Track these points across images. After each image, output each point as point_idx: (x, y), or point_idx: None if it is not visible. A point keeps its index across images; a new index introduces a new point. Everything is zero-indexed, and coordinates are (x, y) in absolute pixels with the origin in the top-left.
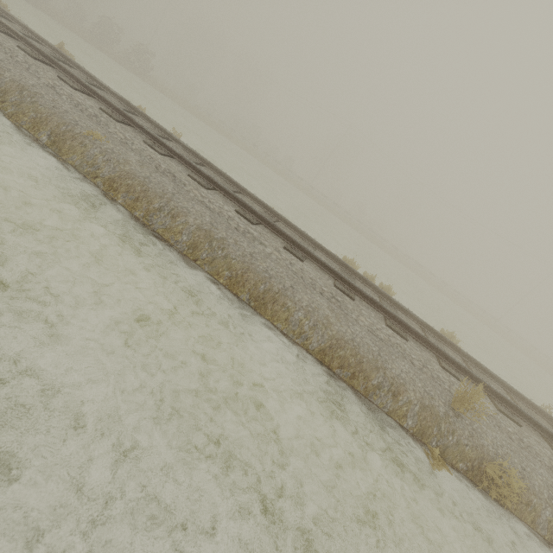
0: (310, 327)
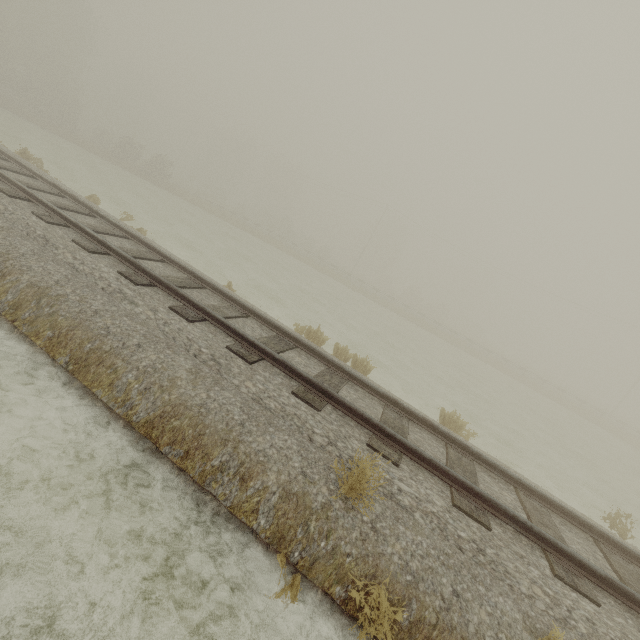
0: (139, 392)
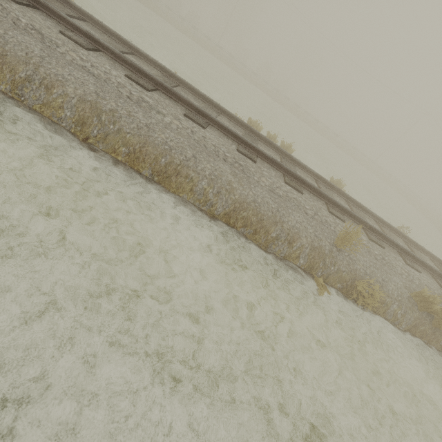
0: (214, 195)
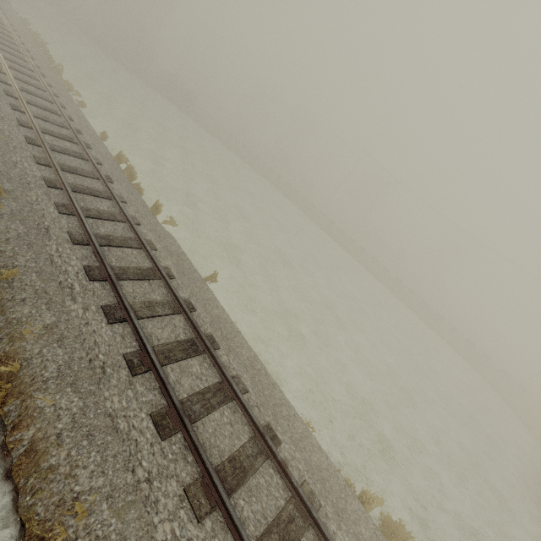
0: None
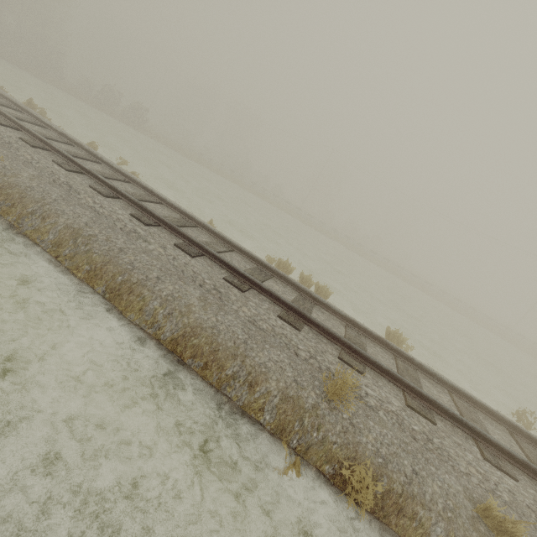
0: (164, 316)
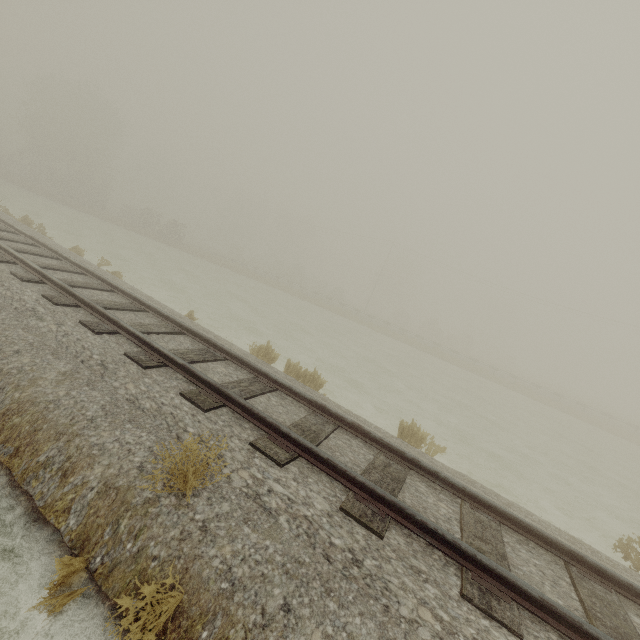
0: None
